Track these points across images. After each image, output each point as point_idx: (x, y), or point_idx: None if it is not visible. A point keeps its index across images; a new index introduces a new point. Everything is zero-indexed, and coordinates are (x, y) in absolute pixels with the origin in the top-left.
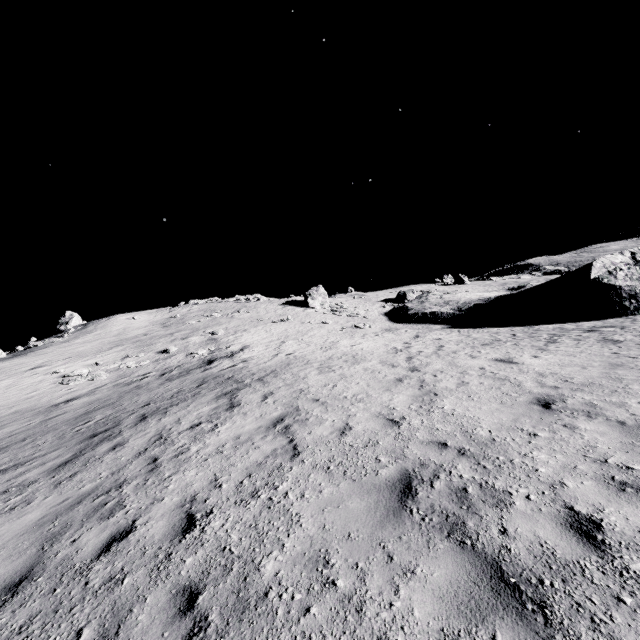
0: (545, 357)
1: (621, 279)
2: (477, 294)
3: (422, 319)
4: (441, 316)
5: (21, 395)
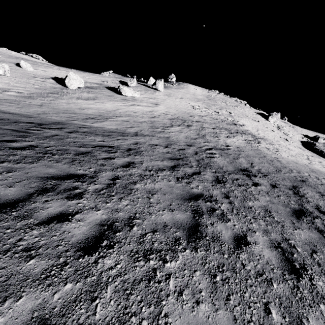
0: None
1: None
2: None
3: (318, 152)
4: None
5: (186, 107)
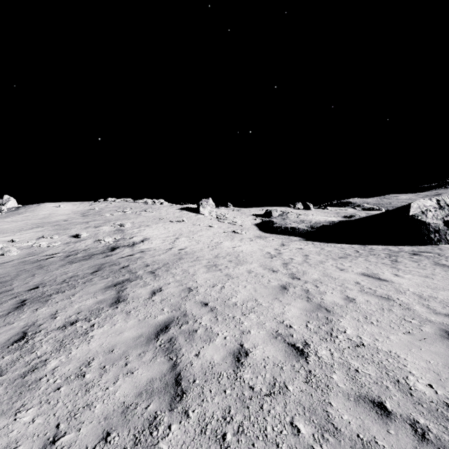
0: (406, 276)
1: (430, 218)
2: (323, 217)
3: (284, 231)
4: (298, 231)
5: None
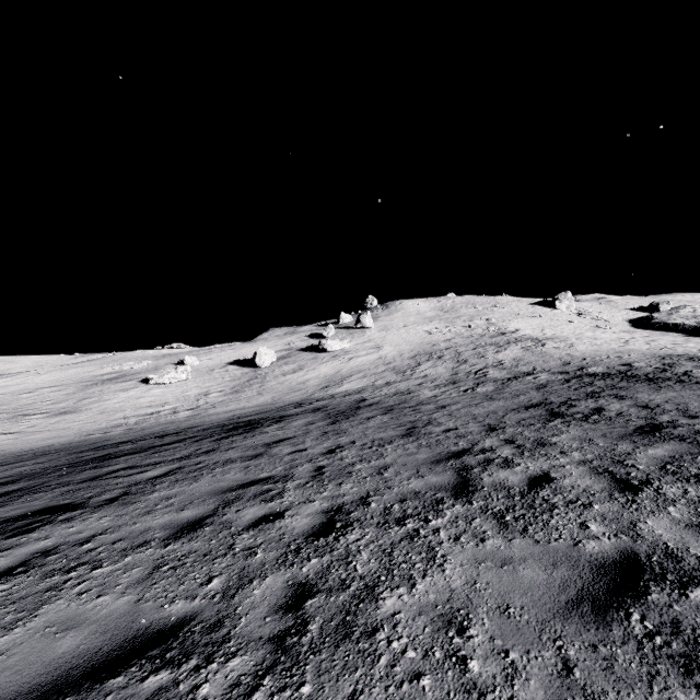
0: (699, 345)
1: None
2: None
3: (662, 328)
4: (682, 327)
5: (419, 336)
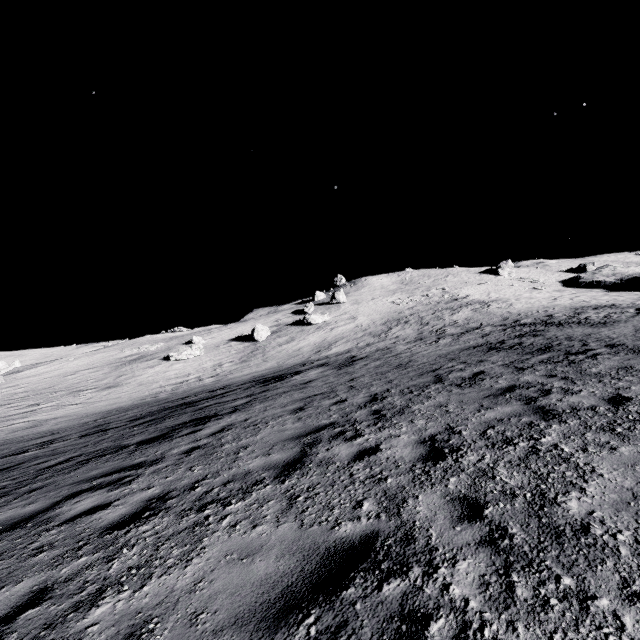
0: (611, 297)
1: None
2: None
3: (588, 285)
4: (604, 284)
5: (386, 306)
